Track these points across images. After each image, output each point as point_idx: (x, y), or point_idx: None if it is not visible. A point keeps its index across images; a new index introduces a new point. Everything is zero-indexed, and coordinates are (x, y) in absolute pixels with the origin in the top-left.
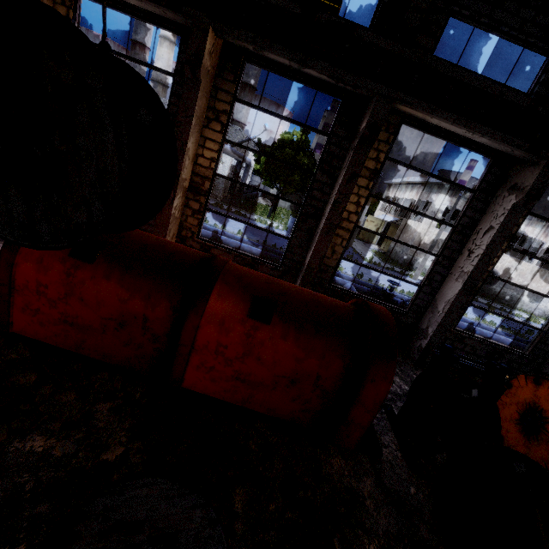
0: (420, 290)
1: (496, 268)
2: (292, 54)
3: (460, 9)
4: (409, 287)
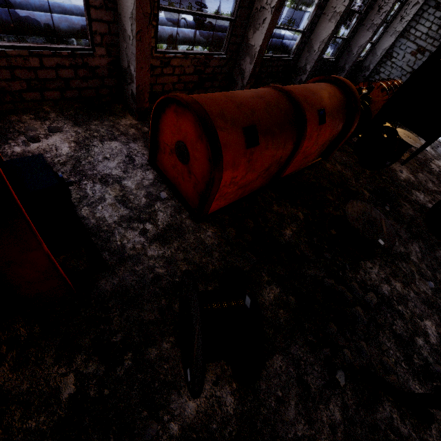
0: (304, 35)
1: None
2: None
3: None
4: (217, 4)
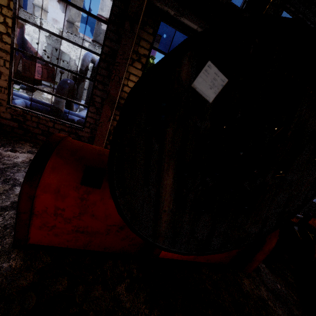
0: None
1: None
2: (202, 23)
3: (290, 6)
4: None
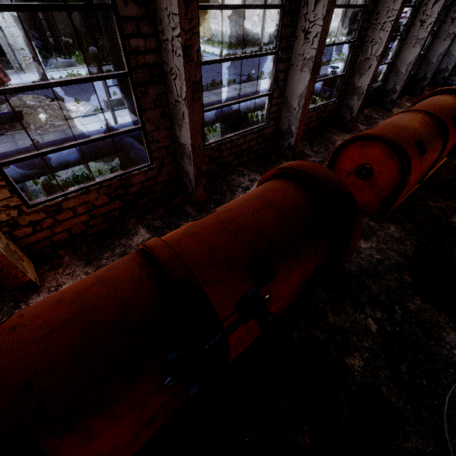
0: (390, 65)
1: None
2: None
3: None
4: None
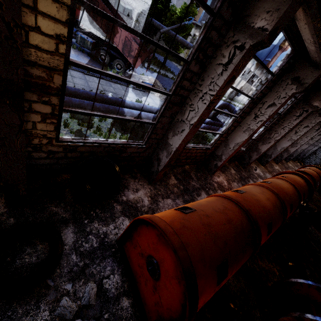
0: None
1: (242, 89)
2: None
3: None
4: None
